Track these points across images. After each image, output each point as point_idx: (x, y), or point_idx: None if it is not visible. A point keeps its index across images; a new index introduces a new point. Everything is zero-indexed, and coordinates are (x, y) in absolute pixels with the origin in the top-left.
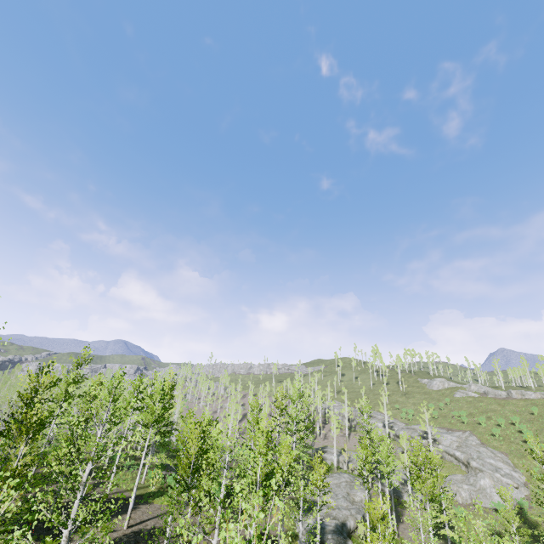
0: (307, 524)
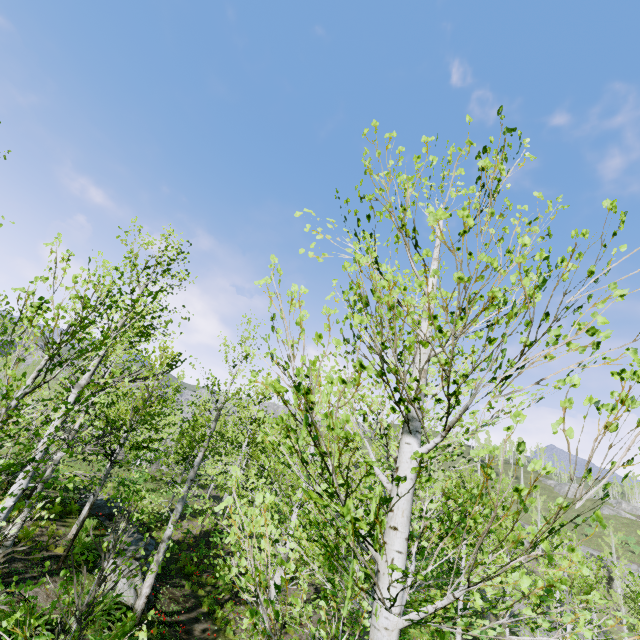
0: None
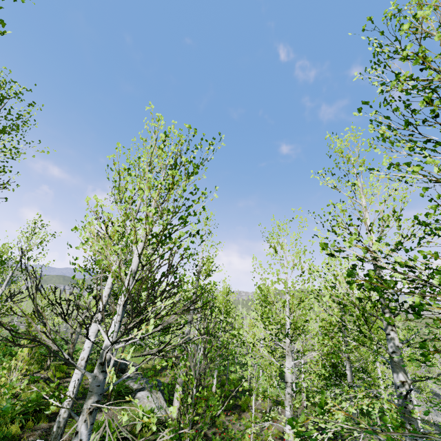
0: None
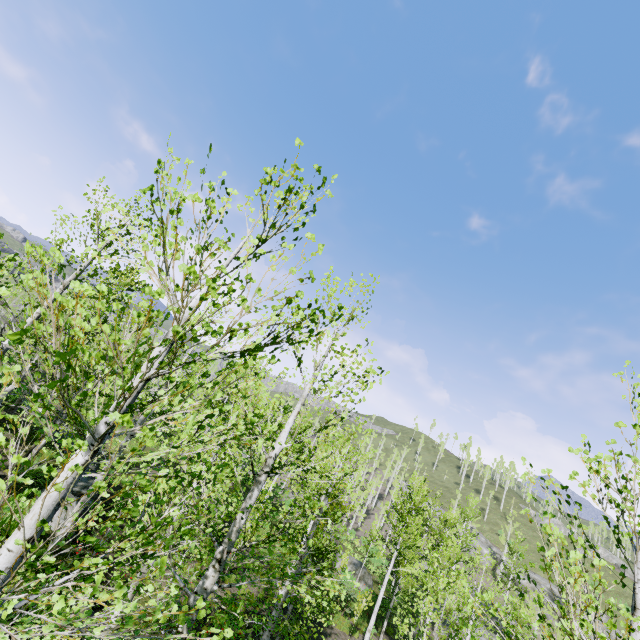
0: None
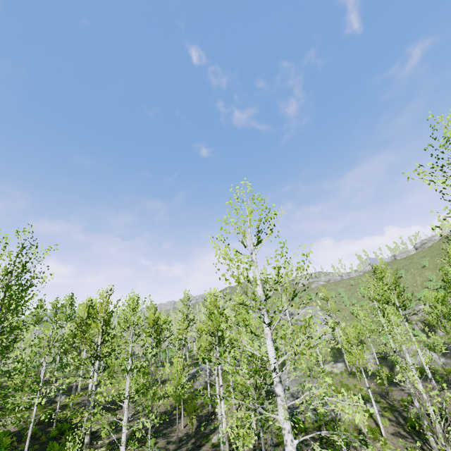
0: (191, 371)
